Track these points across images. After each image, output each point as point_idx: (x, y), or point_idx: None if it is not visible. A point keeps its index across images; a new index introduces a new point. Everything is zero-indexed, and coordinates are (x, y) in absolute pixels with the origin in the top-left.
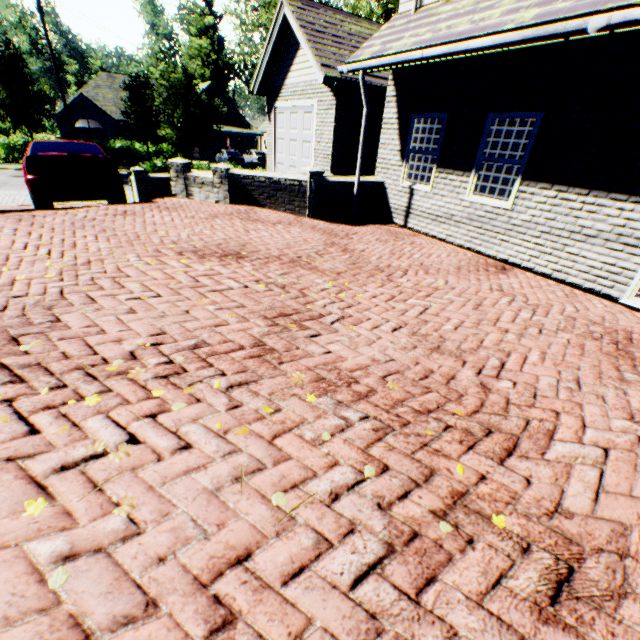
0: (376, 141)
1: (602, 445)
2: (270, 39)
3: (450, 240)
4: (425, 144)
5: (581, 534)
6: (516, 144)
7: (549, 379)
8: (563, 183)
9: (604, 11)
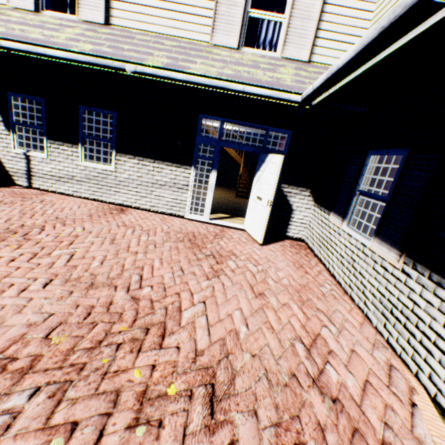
0: None
1: (203, 300)
2: None
3: (78, 194)
4: (30, 119)
5: (210, 359)
6: (106, 129)
7: (169, 274)
8: (141, 155)
9: (132, 63)
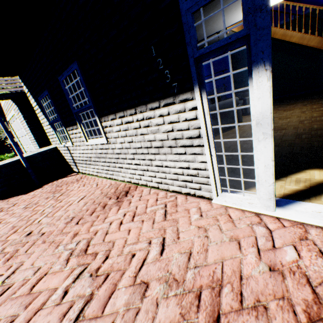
0: None
1: None
2: None
3: (100, 175)
4: None
5: None
6: None
7: None
8: (119, 109)
9: None
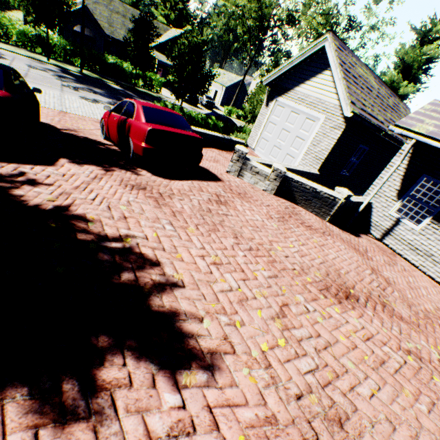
0: (349, 155)
1: None
2: (300, 55)
3: (422, 269)
4: (419, 193)
5: None
6: None
7: None
8: None
9: None
